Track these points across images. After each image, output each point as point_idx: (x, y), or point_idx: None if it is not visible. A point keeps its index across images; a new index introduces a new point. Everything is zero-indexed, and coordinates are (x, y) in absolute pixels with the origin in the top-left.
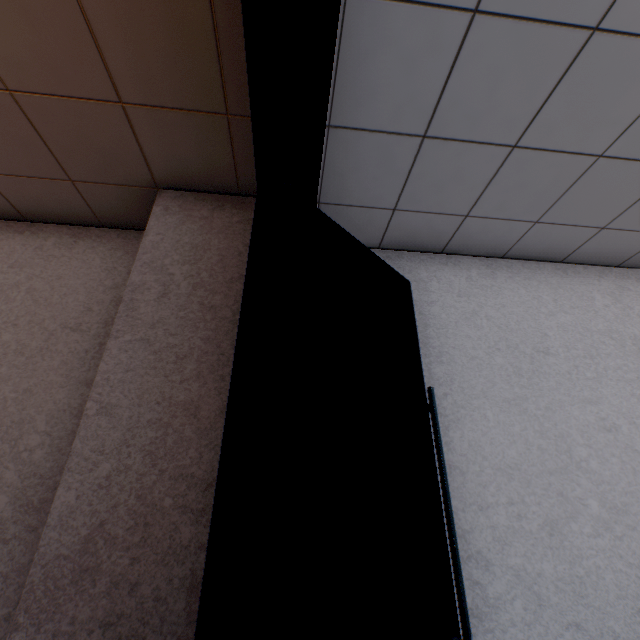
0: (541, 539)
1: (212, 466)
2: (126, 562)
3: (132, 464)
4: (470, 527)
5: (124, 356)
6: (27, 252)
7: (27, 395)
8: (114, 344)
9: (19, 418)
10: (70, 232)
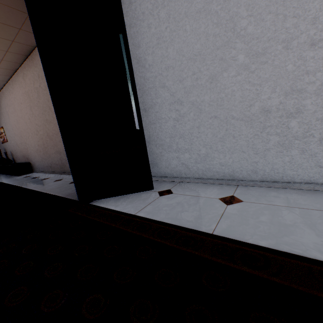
0: (206, 86)
1: None
2: None
3: None
4: (175, 91)
5: None
6: None
7: None
8: None
9: None
10: None
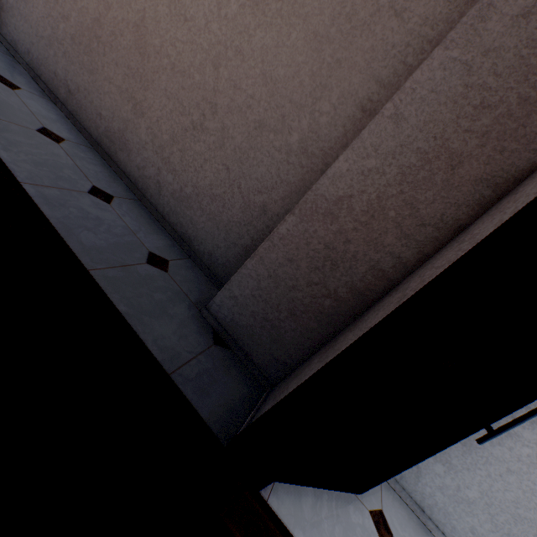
0: None
1: (434, 214)
2: (350, 227)
3: (387, 173)
4: None
5: (439, 74)
6: None
7: (336, 66)
8: (439, 55)
9: (324, 83)
10: None
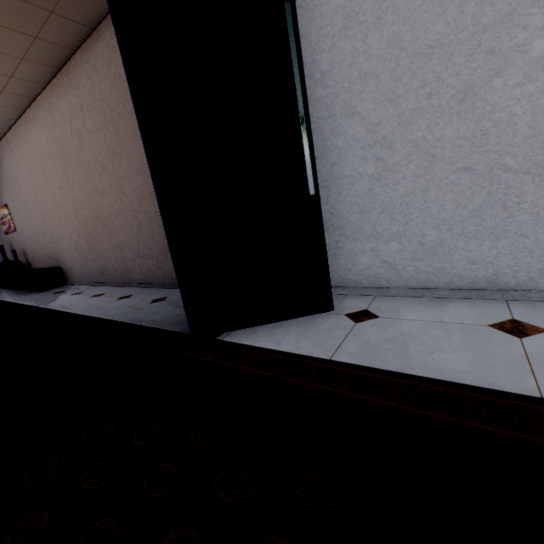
0: (449, 109)
1: None
2: None
3: None
4: (379, 121)
5: None
6: (106, 53)
7: None
8: None
9: None
10: (110, 23)
